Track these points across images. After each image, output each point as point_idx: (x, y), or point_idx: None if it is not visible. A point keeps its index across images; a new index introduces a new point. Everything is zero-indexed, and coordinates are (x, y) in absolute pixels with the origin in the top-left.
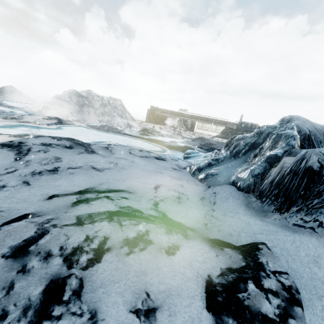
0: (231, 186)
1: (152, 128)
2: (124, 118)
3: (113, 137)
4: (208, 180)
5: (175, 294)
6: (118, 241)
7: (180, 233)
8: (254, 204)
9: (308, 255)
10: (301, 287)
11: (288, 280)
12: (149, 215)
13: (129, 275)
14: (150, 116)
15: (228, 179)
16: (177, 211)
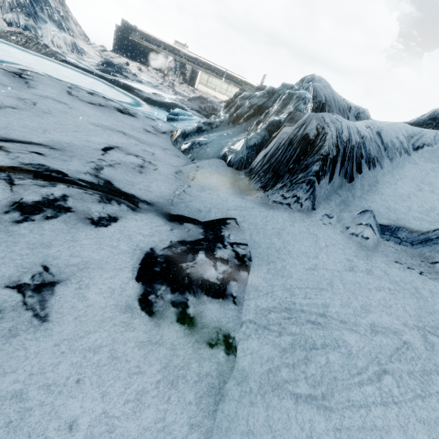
0: (221, 160)
1: (122, 65)
2: (66, 31)
3: (38, 62)
4: (194, 151)
5: (95, 267)
6: (0, 204)
7: (126, 204)
8: (241, 182)
9: (274, 228)
10: (255, 255)
11: (244, 250)
12: (79, 179)
13: (16, 247)
14: (120, 42)
15: (219, 151)
16: (133, 182)
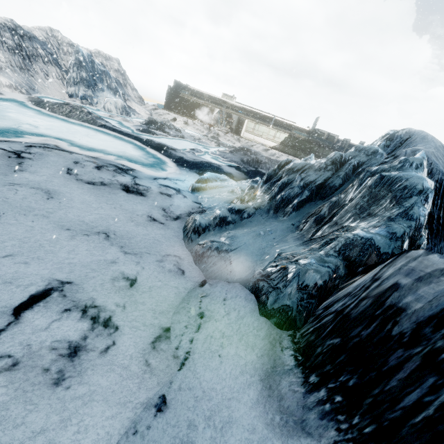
0: (249, 292)
1: (165, 122)
2: (120, 96)
3: (75, 129)
4: (209, 261)
5: None
6: None
7: None
8: (285, 383)
9: None
10: None
11: None
12: None
13: None
14: (171, 100)
15: (248, 271)
16: None
